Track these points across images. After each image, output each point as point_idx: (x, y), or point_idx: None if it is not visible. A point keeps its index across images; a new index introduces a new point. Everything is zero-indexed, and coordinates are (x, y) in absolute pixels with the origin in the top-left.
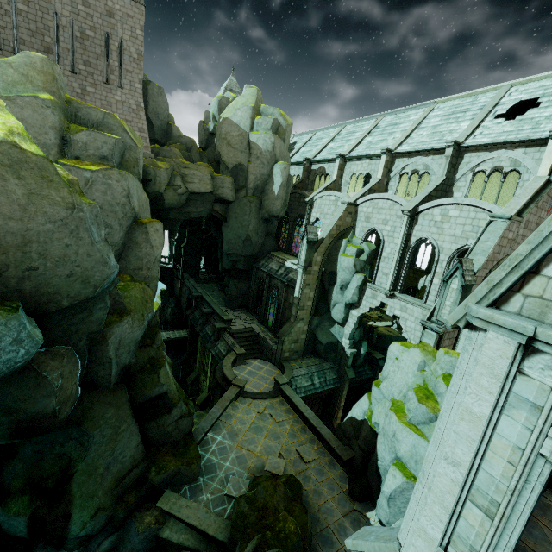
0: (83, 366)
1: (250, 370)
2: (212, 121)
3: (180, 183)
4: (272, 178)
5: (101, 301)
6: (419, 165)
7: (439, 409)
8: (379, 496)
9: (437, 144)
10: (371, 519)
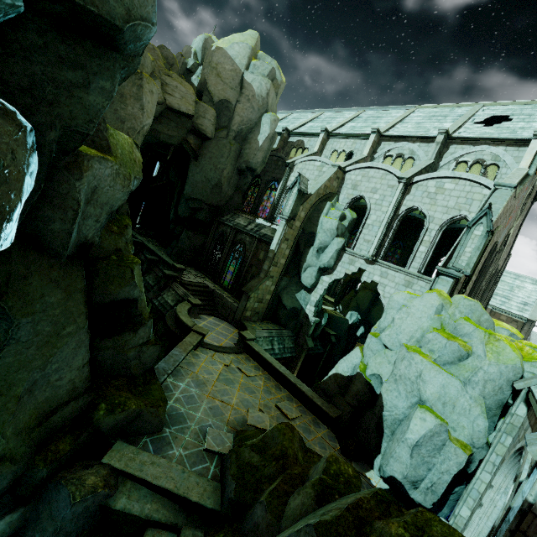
0: (38, 184)
1: (206, 324)
2: (193, 57)
3: (159, 89)
4: (260, 127)
5: (108, 75)
6: (405, 149)
7: (470, 347)
8: (398, 446)
9: (425, 134)
10: (372, 480)
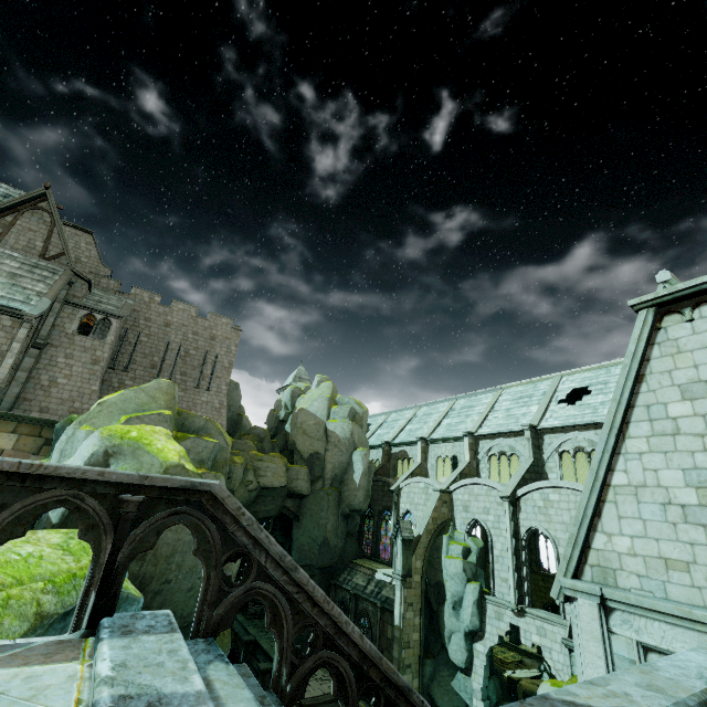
0: None
1: None
2: (284, 409)
3: (252, 477)
4: (352, 465)
5: None
6: (504, 446)
7: None
8: None
9: (515, 426)
10: None
